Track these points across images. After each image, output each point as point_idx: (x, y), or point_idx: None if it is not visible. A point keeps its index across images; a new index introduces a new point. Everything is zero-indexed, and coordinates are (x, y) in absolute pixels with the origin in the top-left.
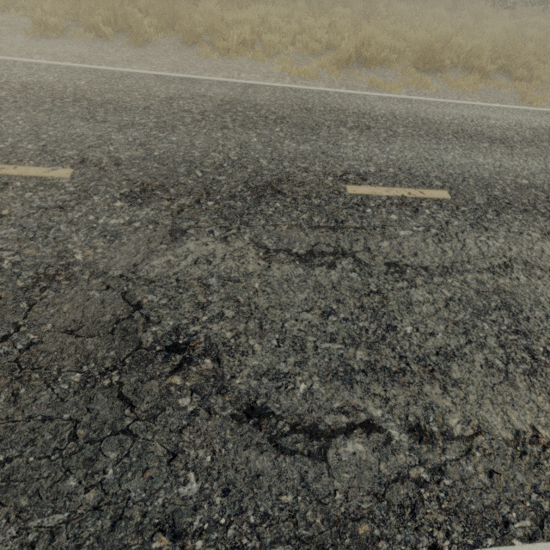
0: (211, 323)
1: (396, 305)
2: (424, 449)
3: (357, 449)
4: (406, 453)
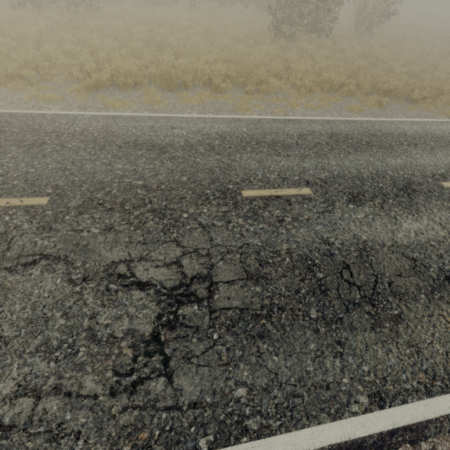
0: None
1: None
2: None
3: None
4: None
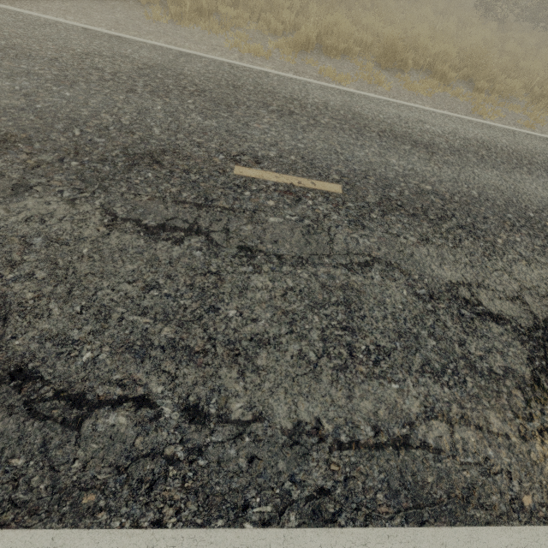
0: (15, 282)
1: (230, 288)
2: (192, 429)
3: (118, 421)
4: (171, 431)
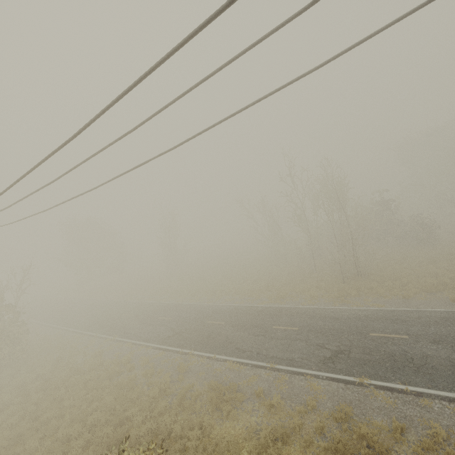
0: None
1: None
2: None
3: None
4: None
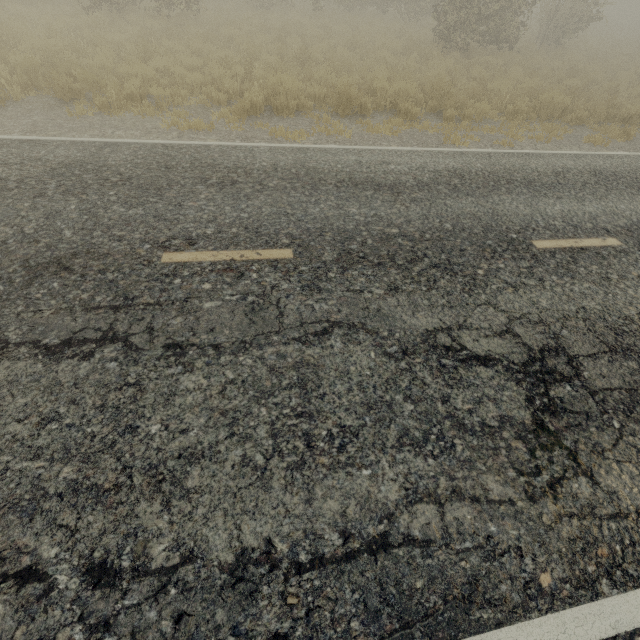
0: None
1: (153, 398)
2: (97, 597)
3: None
4: (67, 606)
